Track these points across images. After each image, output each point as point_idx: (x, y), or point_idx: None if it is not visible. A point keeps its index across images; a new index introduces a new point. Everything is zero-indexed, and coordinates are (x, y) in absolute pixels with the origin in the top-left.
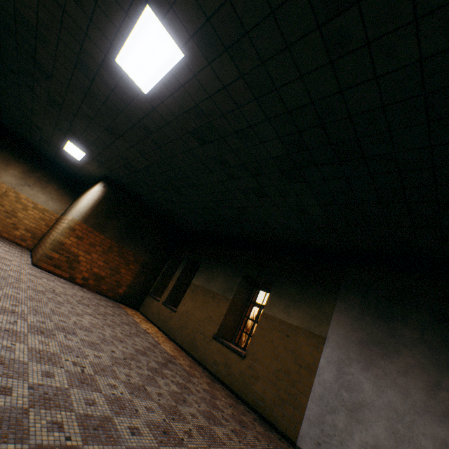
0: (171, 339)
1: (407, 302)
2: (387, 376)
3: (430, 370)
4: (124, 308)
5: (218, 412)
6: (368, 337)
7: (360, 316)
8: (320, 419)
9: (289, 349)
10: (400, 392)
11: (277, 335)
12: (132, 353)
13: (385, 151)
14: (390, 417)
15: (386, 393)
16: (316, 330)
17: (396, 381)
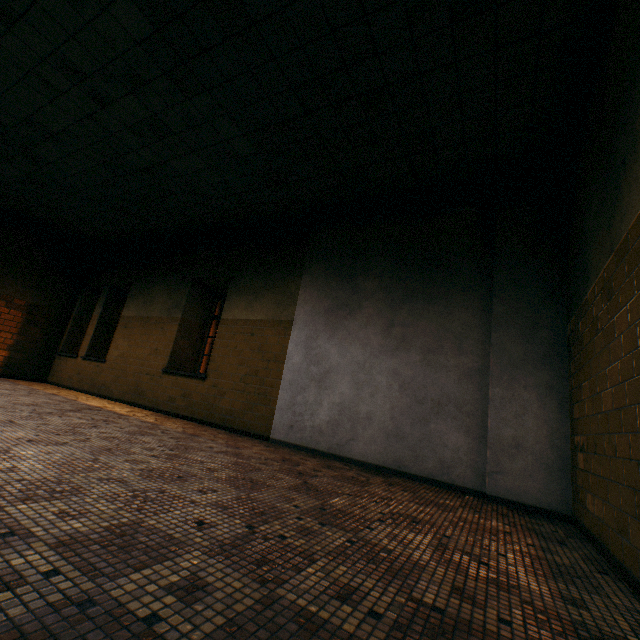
0: (106, 398)
1: (369, 253)
2: (351, 334)
3: (387, 313)
4: (12, 381)
5: (157, 431)
6: (334, 303)
7: (326, 284)
8: (291, 403)
9: (256, 348)
10: (362, 344)
11: (241, 339)
12: (4, 405)
13: (272, 6)
14: (353, 371)
15: (351, 350)
16: (283, 316)
17: (358, 336)
